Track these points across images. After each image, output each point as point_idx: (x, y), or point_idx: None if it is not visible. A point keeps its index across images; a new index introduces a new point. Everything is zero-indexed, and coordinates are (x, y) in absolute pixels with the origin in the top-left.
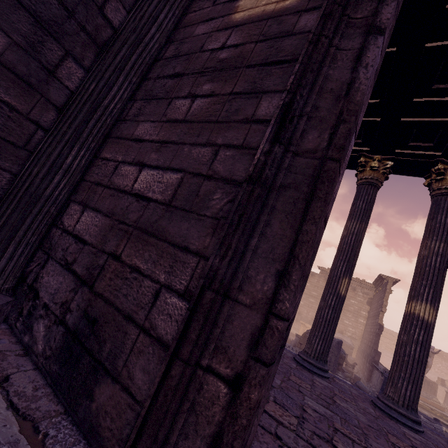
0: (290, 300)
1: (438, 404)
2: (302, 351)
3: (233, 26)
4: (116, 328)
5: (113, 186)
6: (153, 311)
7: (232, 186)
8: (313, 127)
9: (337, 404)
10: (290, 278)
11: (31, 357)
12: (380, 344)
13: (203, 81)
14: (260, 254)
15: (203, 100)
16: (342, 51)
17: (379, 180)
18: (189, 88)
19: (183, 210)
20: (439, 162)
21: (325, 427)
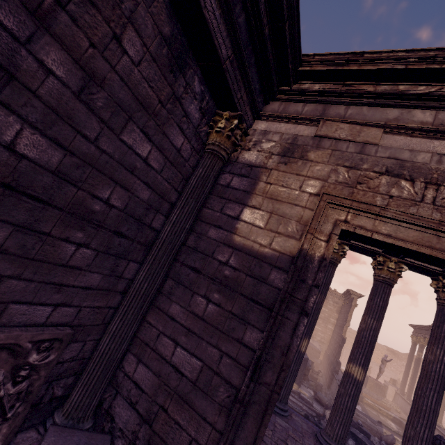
0: None
1: (385, 405)
2: None
3: (233, 247)
4: None
5: (158, 352)
6: None
7: (229, 386)
8: (270, 368)
9: None
10: None
11: None
12: (346, 343)
13: (214, 289)
14: (241, 438)
15: (214, 307)
16: (288, 320)
17: (338, 260)
18: (205, 290)
19: (203, 391)
20: (381, 255)
21: None
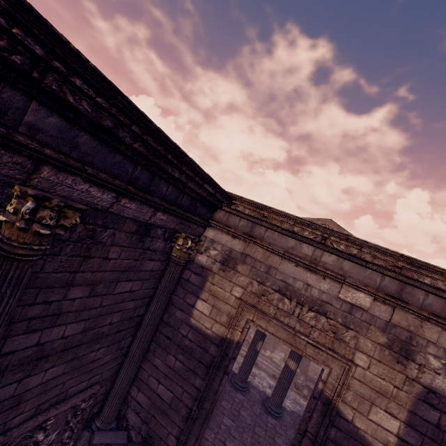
0: (197, 445)
1: None
2: (235, 375)
3: (190, 326)
4: (158, 440)
5: (149, 386)
6: (168, 439)
7: (187, 408)
8: (207, 401)
9: (240, 415)
10: (198, 441)
11: (132, 442)
12: None
13: (179, 352)
14: (192, 434)
15: (179, 363)
16: (218, 376)
17: None
18: (174, 352)
19: (174, 409)
20: None
21: (226, 434)
